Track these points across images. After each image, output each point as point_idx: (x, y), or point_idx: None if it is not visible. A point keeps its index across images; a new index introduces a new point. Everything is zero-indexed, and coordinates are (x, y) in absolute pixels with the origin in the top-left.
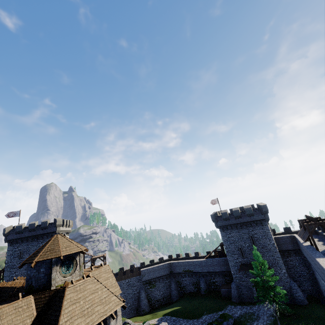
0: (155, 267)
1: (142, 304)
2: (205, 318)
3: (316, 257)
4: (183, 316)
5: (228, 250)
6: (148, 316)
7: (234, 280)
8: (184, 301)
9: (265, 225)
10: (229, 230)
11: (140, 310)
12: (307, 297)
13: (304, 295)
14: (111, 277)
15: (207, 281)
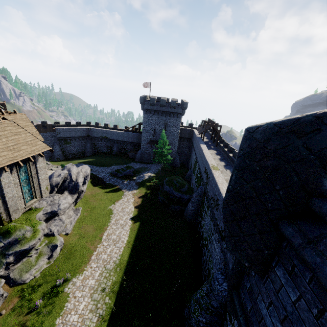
0: (72, 128)
1: (57, 154)
2: (114, 167)
3: (200, 143)
4: (96, 165)
5: (145, 129)
6: (63, 162)
7: (141, 149)
8: (97, 156)
9: (179, 118)
10: (151, 114)
11: (54, 158)
12: (180, 164)
13: (179, 163)
14: (30, 125)
15: (120, 146)
